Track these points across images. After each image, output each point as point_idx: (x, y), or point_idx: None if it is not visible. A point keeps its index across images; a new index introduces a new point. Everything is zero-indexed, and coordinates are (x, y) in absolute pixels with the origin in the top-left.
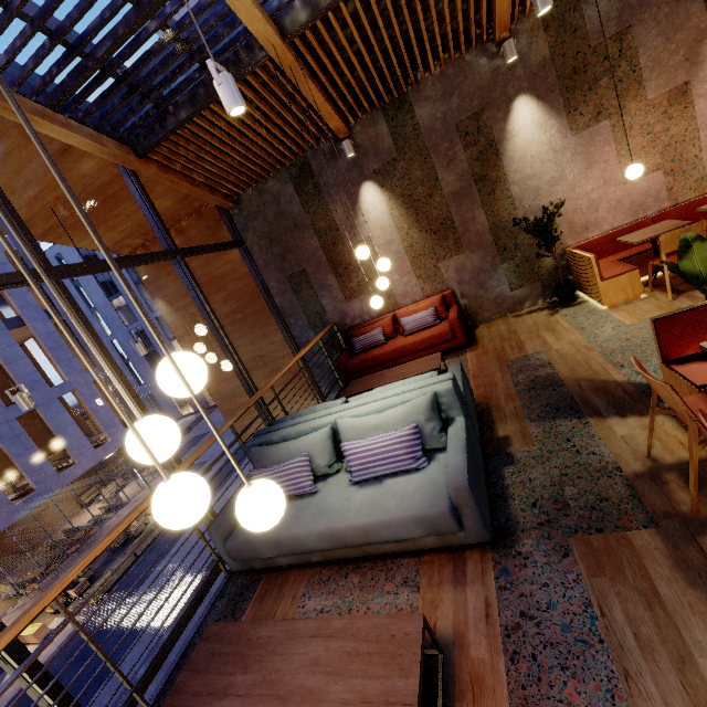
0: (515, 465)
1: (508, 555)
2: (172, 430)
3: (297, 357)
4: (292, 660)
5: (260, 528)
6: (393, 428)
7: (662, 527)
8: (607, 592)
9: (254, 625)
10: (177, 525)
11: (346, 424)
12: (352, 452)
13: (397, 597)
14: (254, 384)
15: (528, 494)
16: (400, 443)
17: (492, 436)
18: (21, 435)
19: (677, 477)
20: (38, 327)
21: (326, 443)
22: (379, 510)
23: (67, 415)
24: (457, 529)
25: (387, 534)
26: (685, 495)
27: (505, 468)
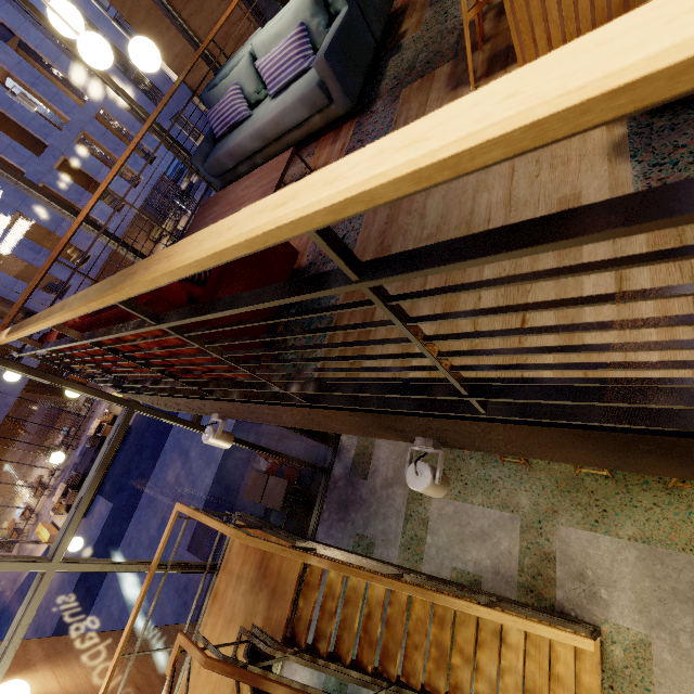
0: (399, 53)
1: (365, 116)
2: (71, 8)
3: (235, 1)
4: (236, 192)
5: (146, 66)
6: (288, 33)
7: (457, 57)
8: (404, 111)
9: (221, 192)
10: (96, 62)
11: (257, 44)
12: (262, 67)
13: (302, 164)
14: (211, 53)
15: (396, 72)
16: (291, 45)
17: (395, 36)
18: (68, 183)
19: (494, 13)
20: (1, 58)
21: (249, 70)
22: (281, 105)
23: (93, 159)
24: (327, 101)
25: (288, 121)
26: (488, 26)
27: (391, 59)
